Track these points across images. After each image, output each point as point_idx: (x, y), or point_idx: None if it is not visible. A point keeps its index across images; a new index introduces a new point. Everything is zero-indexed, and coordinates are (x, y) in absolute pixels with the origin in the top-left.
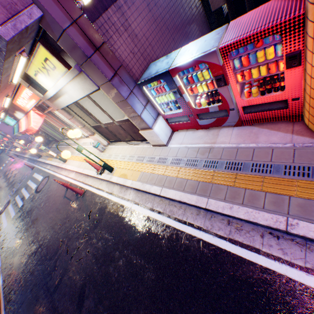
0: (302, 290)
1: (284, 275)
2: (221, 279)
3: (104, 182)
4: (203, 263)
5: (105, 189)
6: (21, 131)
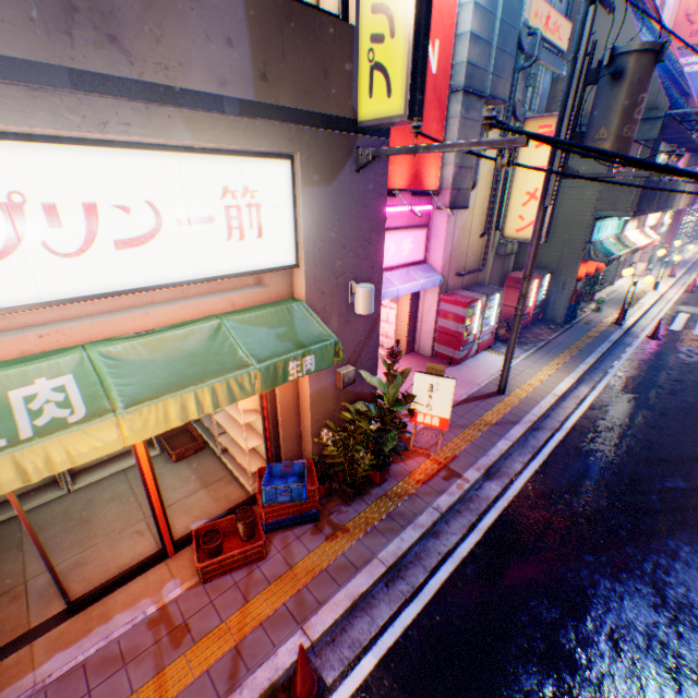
0: None
1: None
2: None
3: (678, 281)
4: None
5: (684, 281)
6: (640, 245)
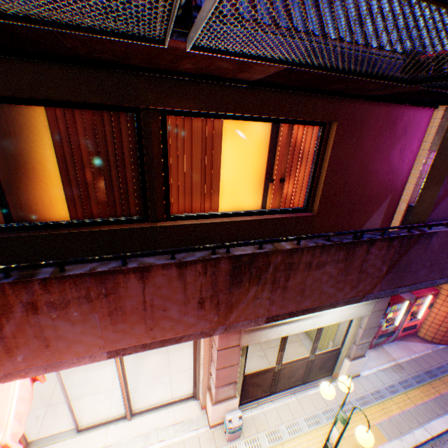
0: None
1: None
2: None
3: None
4: None
5: None
6: None
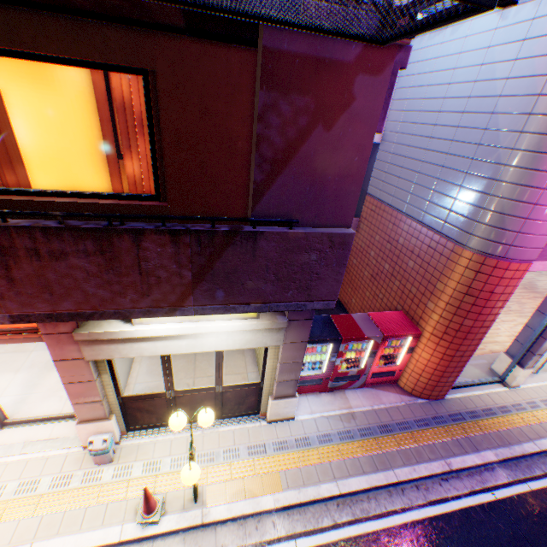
0: (479, 508)
1: (468, 505)
2: (453, 546)
3: (168, 540)
4: (434, 543)
5: None
6: None
